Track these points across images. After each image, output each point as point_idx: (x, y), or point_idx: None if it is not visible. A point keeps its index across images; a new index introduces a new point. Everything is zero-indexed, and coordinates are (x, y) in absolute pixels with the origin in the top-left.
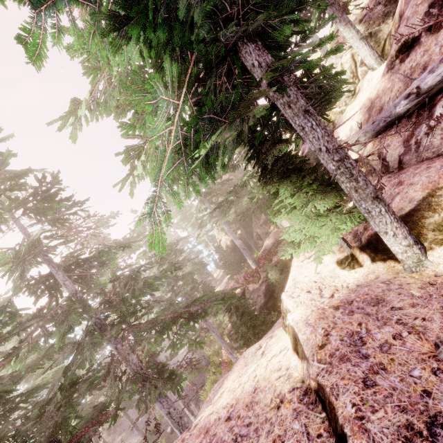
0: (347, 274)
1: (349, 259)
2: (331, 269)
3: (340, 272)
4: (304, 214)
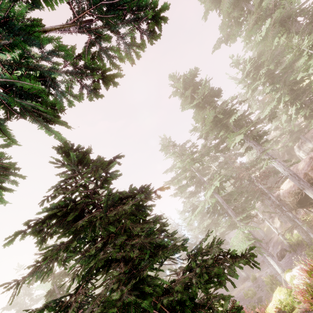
0: None
1: None
2: None
3: None
4: None
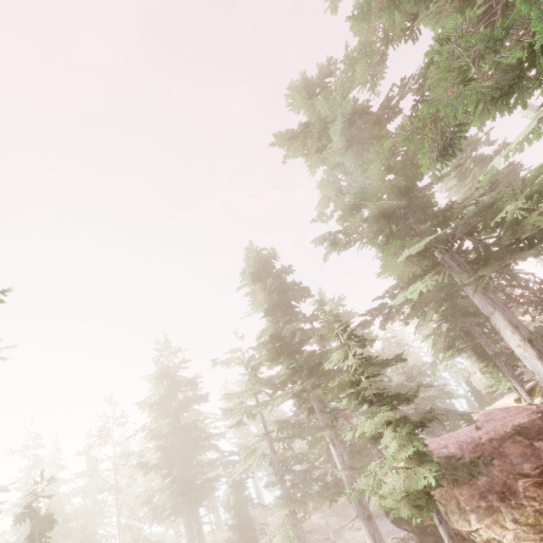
0: (515, 405)
1: (518, 399)
2: (511, 402)
3: (513, 404)
4: (493, 375)
